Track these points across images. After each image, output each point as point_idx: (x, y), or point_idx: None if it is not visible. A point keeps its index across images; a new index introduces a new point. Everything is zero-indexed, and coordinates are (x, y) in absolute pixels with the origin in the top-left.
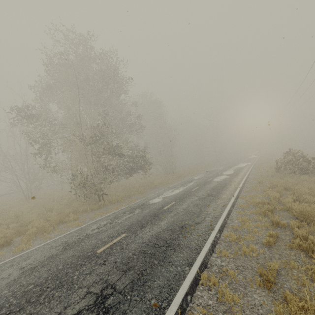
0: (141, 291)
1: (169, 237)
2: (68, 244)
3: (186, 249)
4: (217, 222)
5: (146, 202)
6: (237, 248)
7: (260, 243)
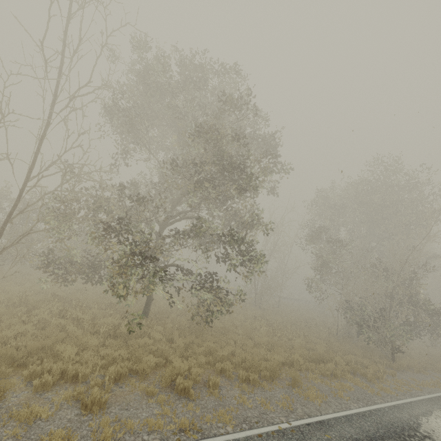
0: None
1: None
2: None
3: None
4: None
5: None
6: None
7: None
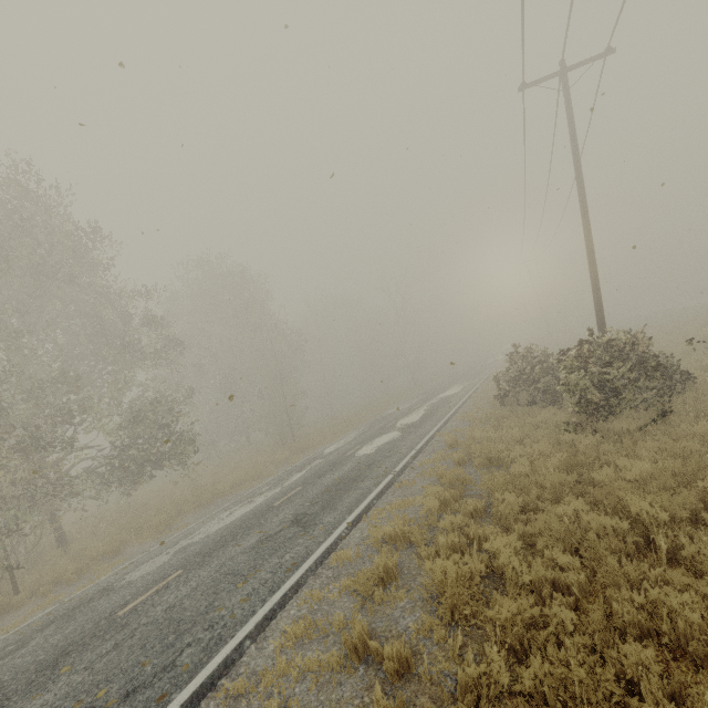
0: None
1: None
2: None
3: None
4: (202, 669)
5: (119, 578)
6: None
7: None
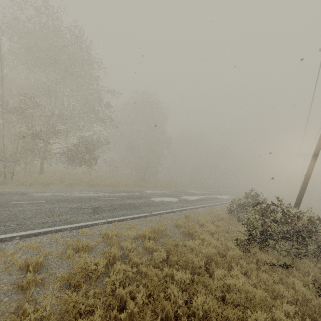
0: None
1: None
2: None
3: None
4: None
5: (32, 192)
6: None
7: None
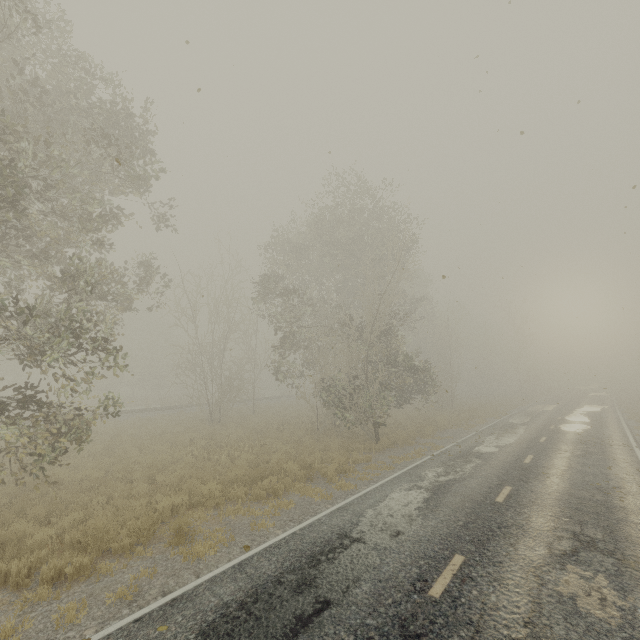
0: (632, 543)
1: (593, 498)
2: (427, 489)
3: None
4: None
5: (469, 449)
6: None
7: None
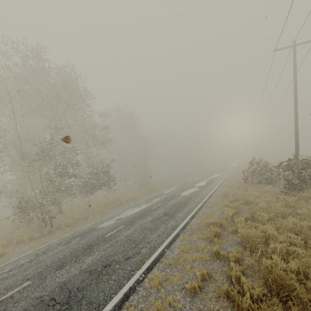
0: None
1: (79, 285)
2: None
3: (85, 308)
4: (152, 254)
5: (95, 226)
6: (154, 299)
7: (186, 288)
